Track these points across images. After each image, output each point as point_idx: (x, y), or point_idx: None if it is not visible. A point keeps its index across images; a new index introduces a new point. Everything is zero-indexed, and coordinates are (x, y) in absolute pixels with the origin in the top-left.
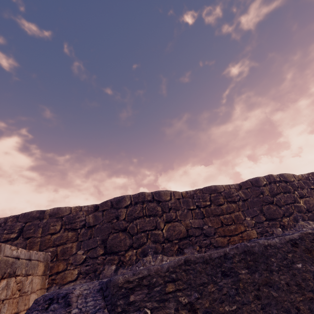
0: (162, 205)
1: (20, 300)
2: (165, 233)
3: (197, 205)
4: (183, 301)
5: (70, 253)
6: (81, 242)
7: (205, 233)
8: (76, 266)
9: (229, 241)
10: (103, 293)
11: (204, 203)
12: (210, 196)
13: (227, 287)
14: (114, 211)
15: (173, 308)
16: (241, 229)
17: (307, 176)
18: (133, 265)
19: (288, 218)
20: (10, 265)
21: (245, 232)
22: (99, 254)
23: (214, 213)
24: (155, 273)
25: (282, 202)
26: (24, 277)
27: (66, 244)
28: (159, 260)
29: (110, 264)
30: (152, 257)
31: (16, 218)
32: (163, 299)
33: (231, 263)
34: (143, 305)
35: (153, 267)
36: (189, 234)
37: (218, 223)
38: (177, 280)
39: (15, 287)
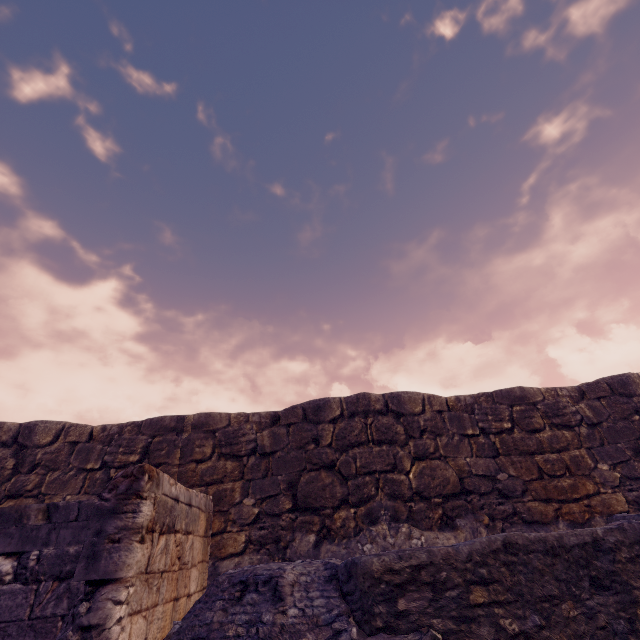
0: (406, 422)
1: (180, 576)
2: (414, 481)
3: (482, 427)
4: (509, 629)
5: (231, 501)
6: (250, 482)
7: (501, 489)
8: (242, 526)
9: (558, 513)
10: (341, 585)
11: (498, 424)
12: (511, 410)
13: (606, 614)
14: (310, 428)
15: (490, 639)
16: (586, 489)
17: None
18: (350, 539)
19: None
20: (168, 511)
21: (597, 496)
22: (284, 510)
23: (522, 448)
24: (444, 560)
25: None
26: (184, 536)
27: (224, 483)
28: (404, 535)
29: (305, 530)
30: (389, 528)
31: (138, 426)
32: (465, 616)
33: (611, 562)
34: (427, 623)
35: (436, 547)
36: (466, 489)
37: (530, 470)
38: (491, 583)
39: (174, 551)
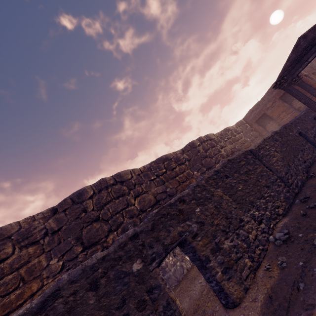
0: None
1: None
2: None
3: None
4: None
5: None
6: None
7: None
8: None
9: None
10: None
11: None
12: None
13: None
14: None
15: None
16: (31, 291)
17: (149, 167)
18: None
19: (116, 232)
20: None
21: (40, 290)
22: None
23: None
24: None
25: (110, 213)
26: None
27: None
28: None
29: None
30: None
31: None
32: None
33: None
34: None
35: None
36: None
37: None
38: None
39: None
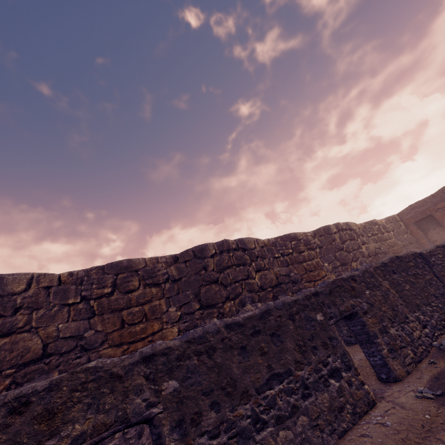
0: (0, 303)
1: None
2: None
3: (83, 296)
4: None
5: None
6: None
7: (83, 345)
8: None
9: (126, 352)
10: None
11: (100, 291)
12: (116, 278)
13: None
14: None
15: None
16: (153, 329)
17: (275, 241)
18: None
19: (233, 302)
20: None
21: (160, 332)
22: None
23: (113, 307)
24: None
25: (230, 279)
26: None
27: None
28: None
29: None
30: None
31: None
32: None
33: None
34: None
35: None
36: (48, 352)
37: (115, 323)
38: None
39: None
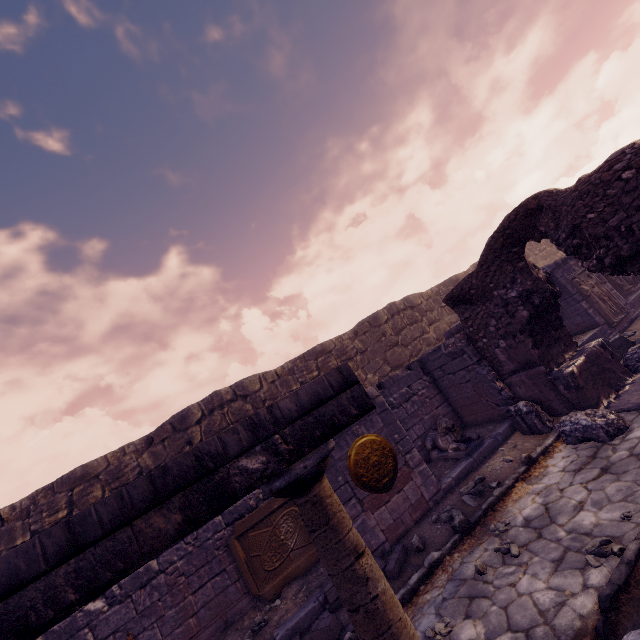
0: None
1: None
2: None
3: None
4: None
5: None
6: None
7: None
8: None
9: None
10: None
11: None
12: None
13: None
14: None
15: None
16: None
17: None
18: None
19: None
20: None
21: None
22: None
23: None
24: None
25: None
26: None
27: None
28: None
29: None
30: None
31: None
32: None
33: None
34: None
35: None
36: None
37: None
38: None
39: None
